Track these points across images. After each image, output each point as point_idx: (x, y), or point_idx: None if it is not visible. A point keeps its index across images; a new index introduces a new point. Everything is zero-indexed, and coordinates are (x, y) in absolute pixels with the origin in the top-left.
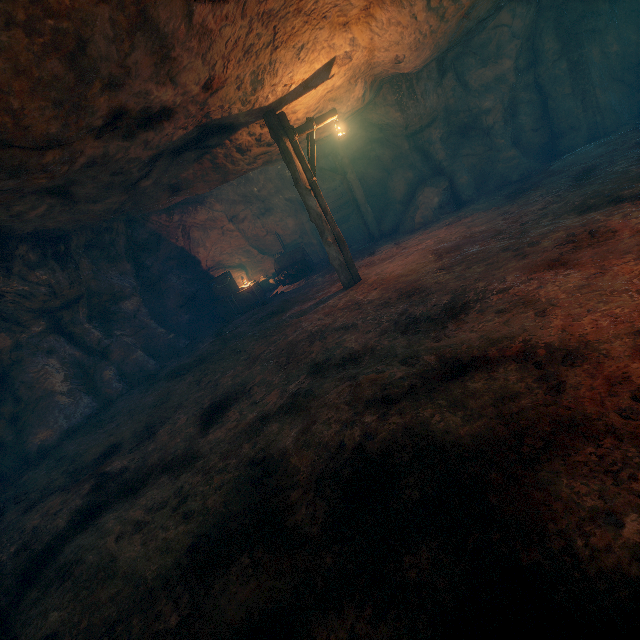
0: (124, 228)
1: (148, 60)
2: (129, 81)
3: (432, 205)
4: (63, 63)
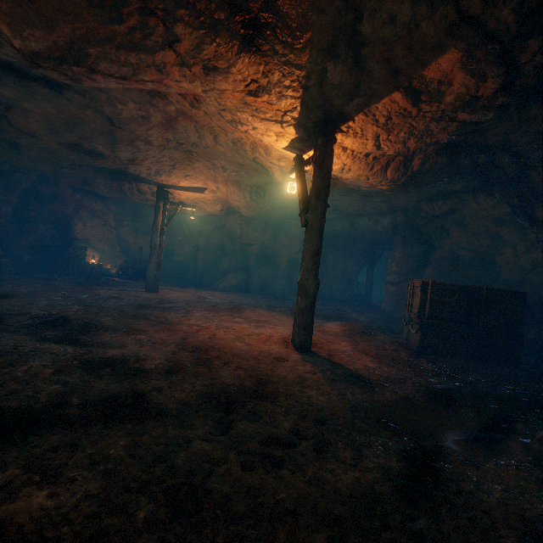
0: (35, 179)
1: (104, 141)
2: (90, 141)
3: (232, 283)
4: (65, 123)
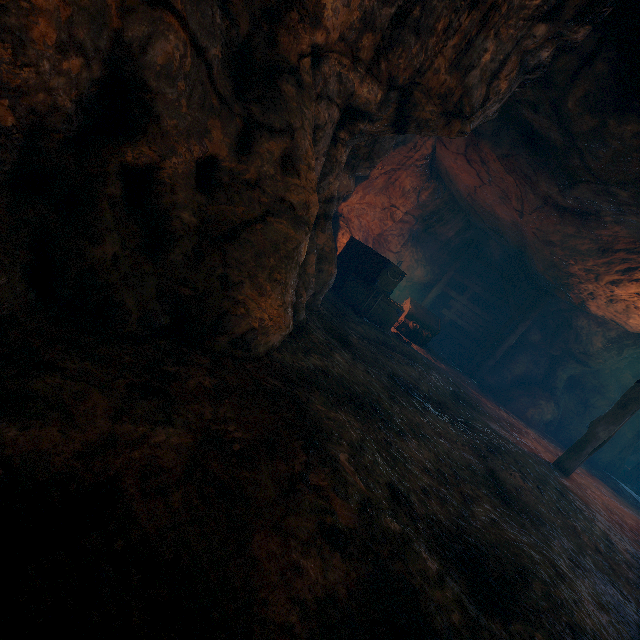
0: None
1: None
2: None
3: (544, 416)
4: None
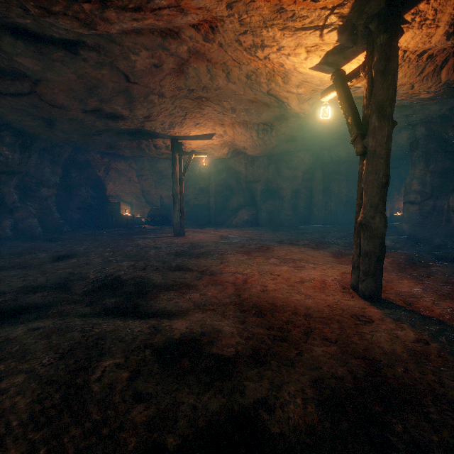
0: (71, 150)
1: (122, 101)
2: (110, 103)
3: (243, 219)
4: (86, 88)
